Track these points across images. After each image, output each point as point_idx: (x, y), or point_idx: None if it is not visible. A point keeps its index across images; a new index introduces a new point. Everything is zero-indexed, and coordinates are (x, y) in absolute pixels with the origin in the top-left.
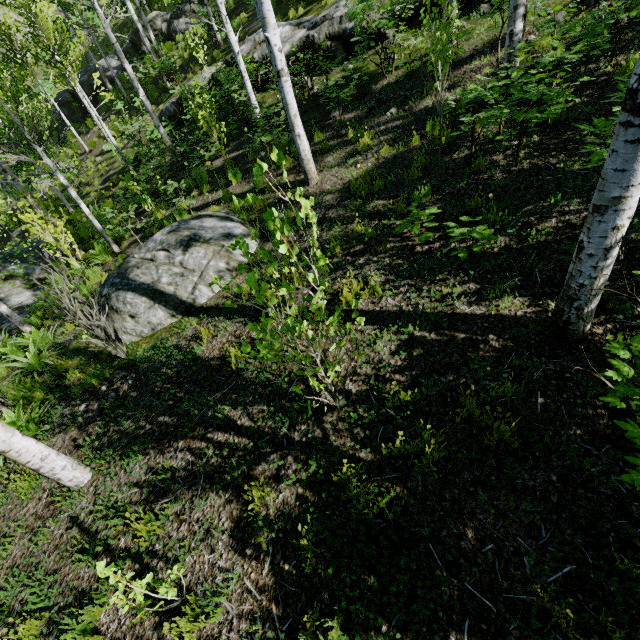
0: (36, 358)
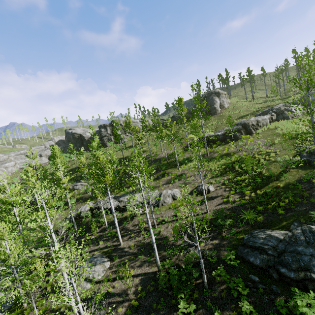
0: (45, 308)
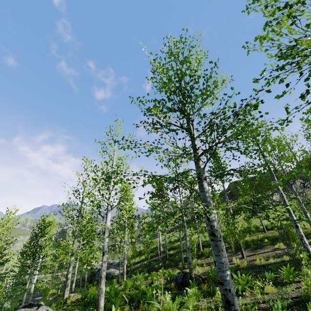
0: None
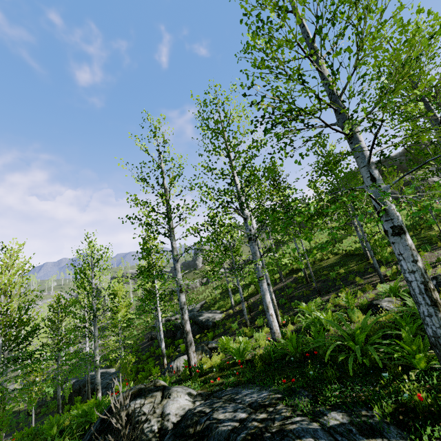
0: None
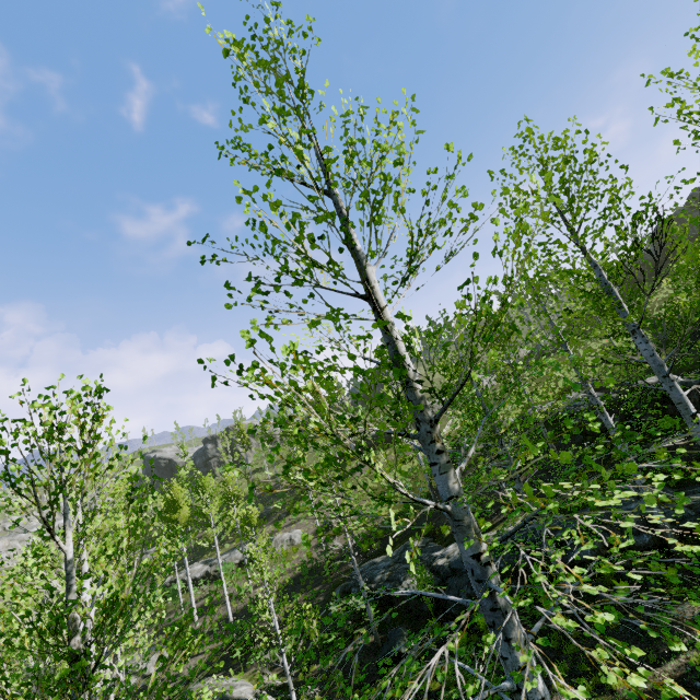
0: None
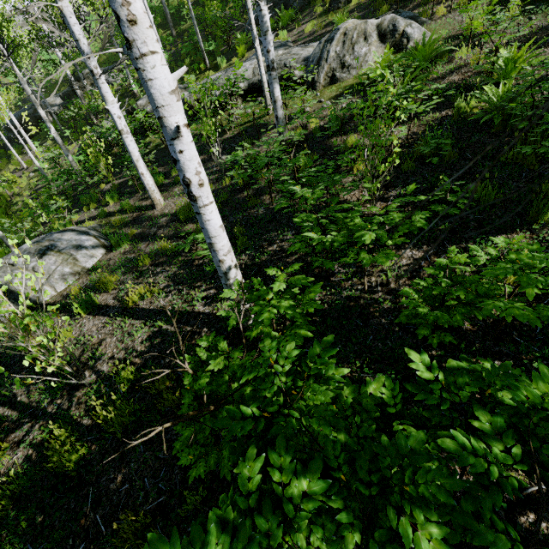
0: None
